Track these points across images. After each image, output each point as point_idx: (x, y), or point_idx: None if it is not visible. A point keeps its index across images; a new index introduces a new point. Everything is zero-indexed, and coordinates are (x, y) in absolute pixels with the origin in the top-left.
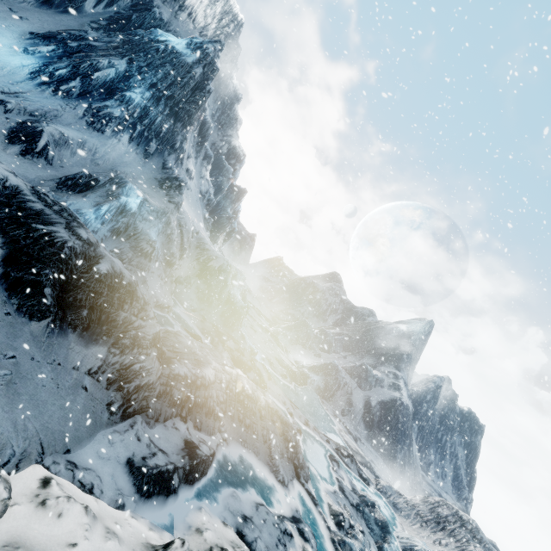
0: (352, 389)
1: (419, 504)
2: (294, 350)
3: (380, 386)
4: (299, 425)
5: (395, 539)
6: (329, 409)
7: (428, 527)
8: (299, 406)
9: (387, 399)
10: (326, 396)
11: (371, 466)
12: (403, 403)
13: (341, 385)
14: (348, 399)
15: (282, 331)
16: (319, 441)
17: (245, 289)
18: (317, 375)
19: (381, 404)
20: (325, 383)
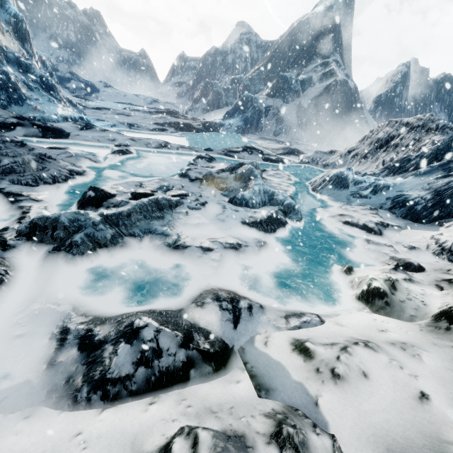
0: (278, 108)
1: (355, 146)
2: (209, 116)
3: (310, 87)
4: (142, 152)
5: (307, 187)
6: (252, 137)
7: (368, 159)
8: (177, 144)
9: (320, 91)
10: (251, 130)
11: (299, 151)
12: (337, 83)
13: (262, 111)
14: (277, 120)
15: (189, 108)
16: (190, 154)
17: (18, 57)
18: (233, 119)
19: (315, 100)
20: (243, 120)
